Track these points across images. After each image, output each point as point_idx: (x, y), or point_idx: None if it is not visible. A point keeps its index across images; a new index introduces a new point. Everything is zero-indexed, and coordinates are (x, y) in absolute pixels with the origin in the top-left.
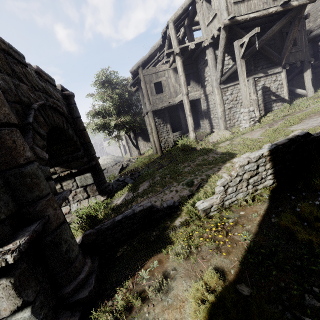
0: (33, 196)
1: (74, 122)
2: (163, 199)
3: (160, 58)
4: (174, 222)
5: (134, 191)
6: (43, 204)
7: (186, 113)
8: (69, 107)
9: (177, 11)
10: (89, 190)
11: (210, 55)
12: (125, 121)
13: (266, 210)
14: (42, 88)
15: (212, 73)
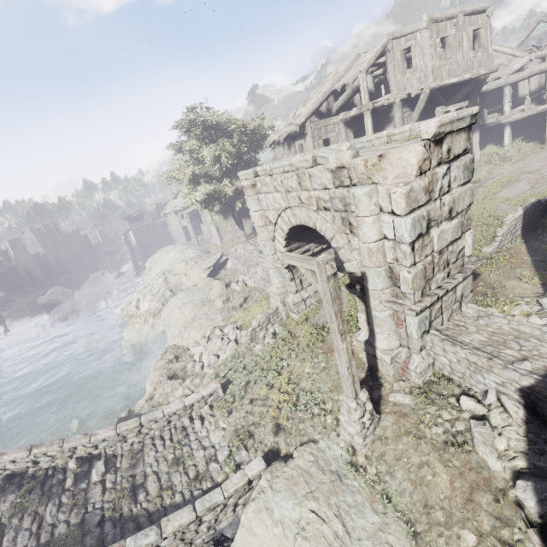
0: None
1: None
2: None
3: None
4: None
5: None
6: None
7: None
8: None
9: (370, 59)
10: None
11: (398, 113)
12: None
13: (526, 247)
14: None
15: None
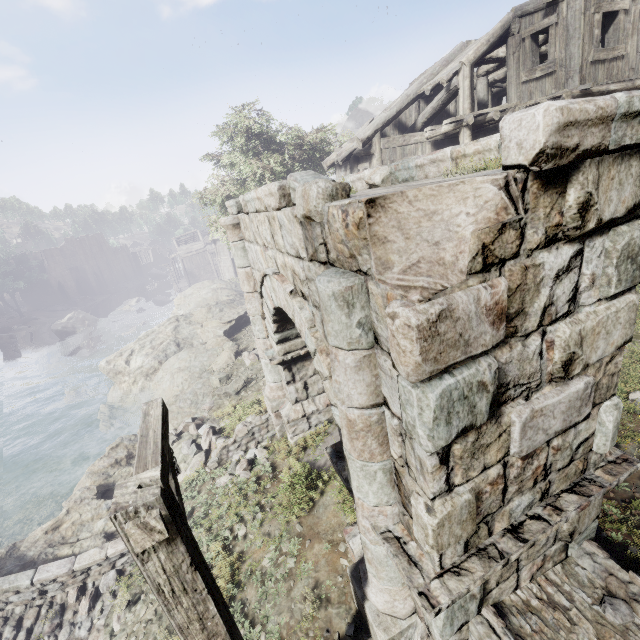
0: None
1: None
2: None
3: None
4: None
5: None
6: None
7: None
8: None
9: (480, 46)
10: None
11: None
12: None
13: None
14: None
15: None
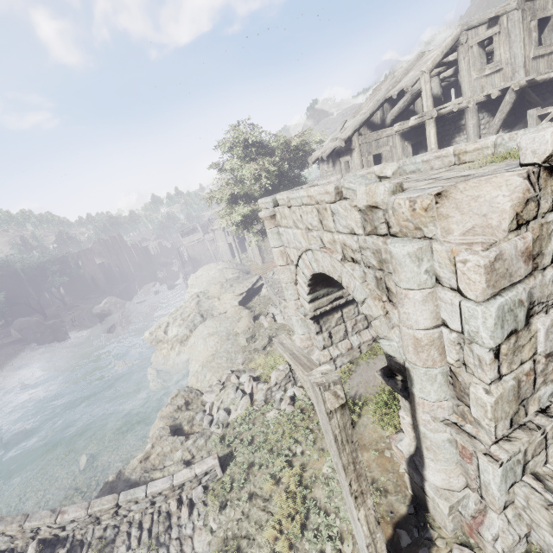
0: None
1: None
2: None
3: None
4: None
5: None
6: None
7: None
8: None
9: (436, 57)
10: None
11: (473, 120)
12: None
13: None
14: None
15: None
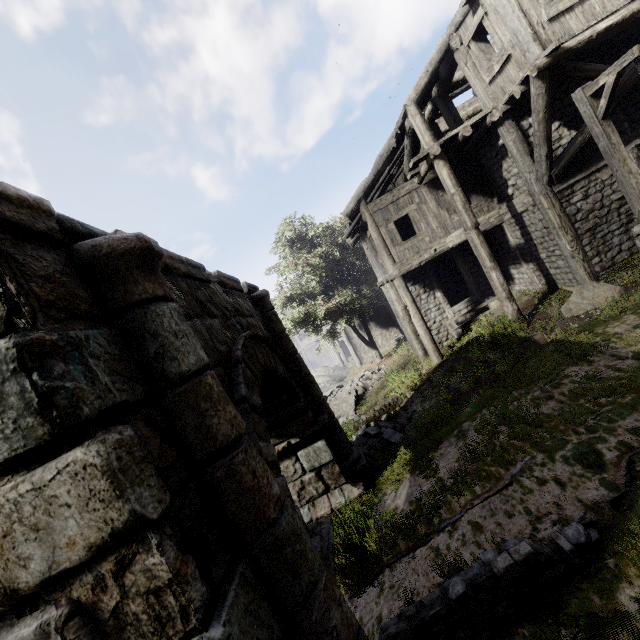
0: (302, 588)
1: (277, 343)
2: (531, 510)
3: (393, 170)
4: (618, 602)
5: (428, 475)
6: (321, 602)
7: (484, 266)
8: (264, 318)
9: (419, 81)
10: (326, 476)
11: (510, 135)
12: (342, 302)
13: None
14: (231, 308)
15: (524, 169)
